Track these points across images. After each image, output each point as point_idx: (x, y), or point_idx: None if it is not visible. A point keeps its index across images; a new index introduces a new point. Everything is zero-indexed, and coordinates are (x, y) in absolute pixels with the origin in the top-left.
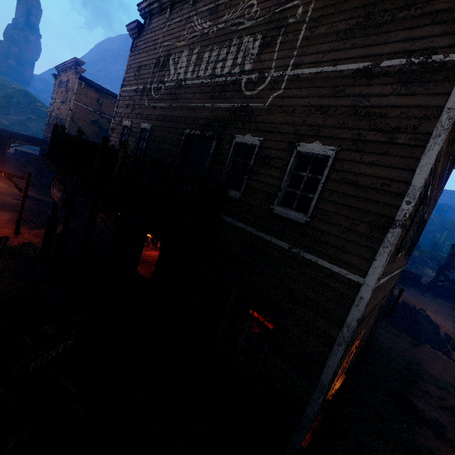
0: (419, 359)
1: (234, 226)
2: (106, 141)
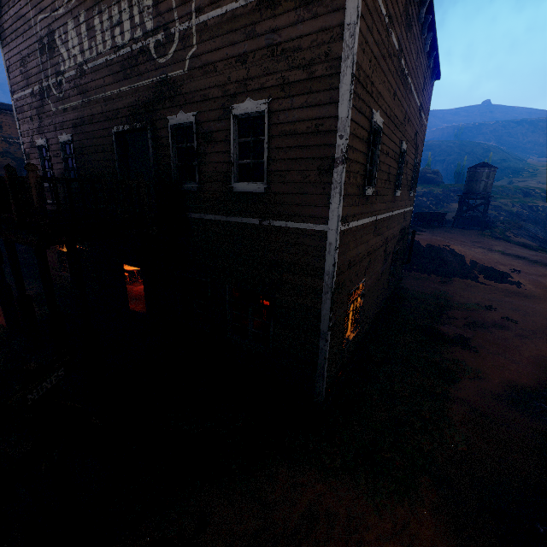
0: (449, 293)
1: (204, 220)
2: (12, 171)
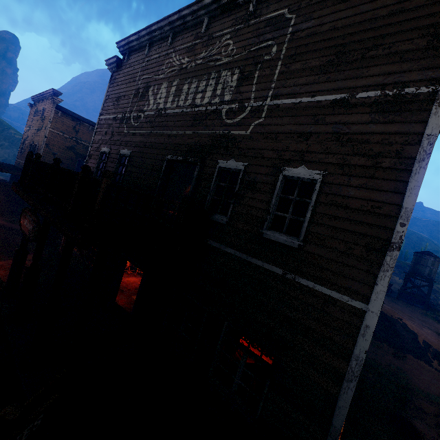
0: (405, 371)
1: (223, 251)
2: (87, 170)
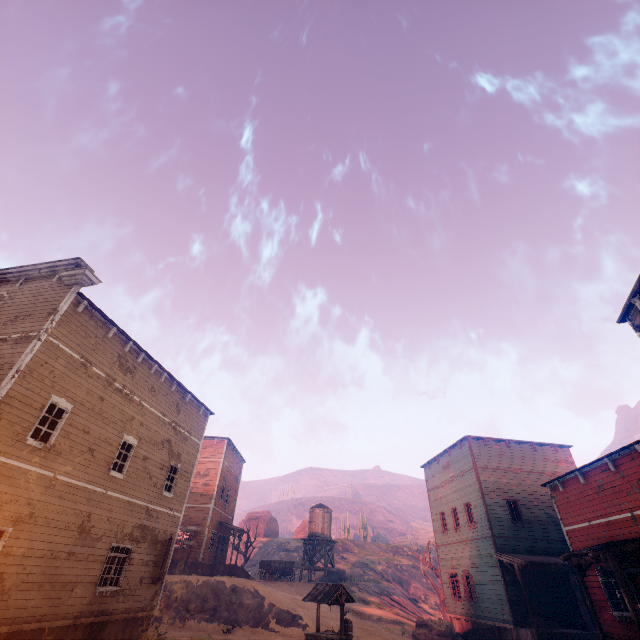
0: (218, 638)
1: None
2: None
